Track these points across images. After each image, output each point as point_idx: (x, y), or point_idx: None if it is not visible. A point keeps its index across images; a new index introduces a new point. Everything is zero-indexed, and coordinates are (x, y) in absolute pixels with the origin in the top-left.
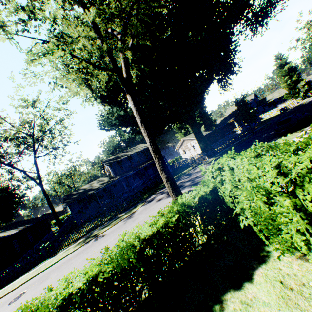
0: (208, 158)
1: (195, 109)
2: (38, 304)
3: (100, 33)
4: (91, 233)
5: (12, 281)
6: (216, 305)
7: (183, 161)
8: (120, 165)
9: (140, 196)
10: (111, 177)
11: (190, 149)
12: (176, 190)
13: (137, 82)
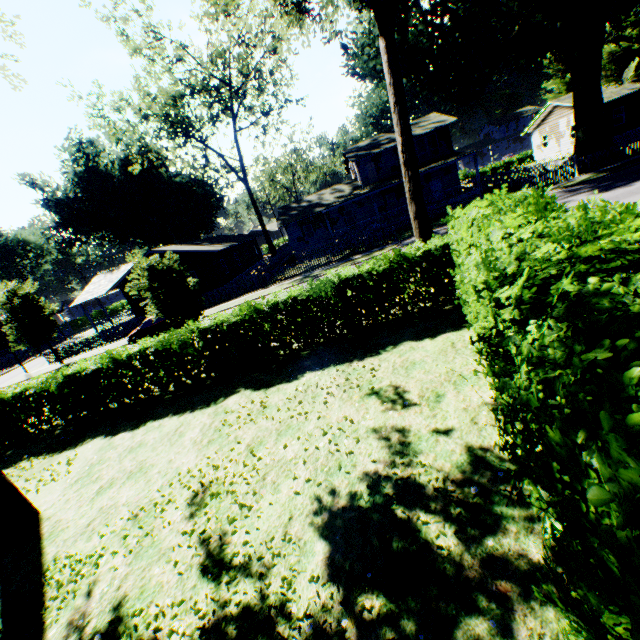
0: (582, 172)
1: (601, 19)
2: (256, 303)
3: None
4: (311, 273)
5: (225, 302)
6: (391, 346)
7: (519, 171)
8: (376, 165)
9: (395, 233)
10: (357, 187)
11: (562, 138)
12: (425, 236)
13: None
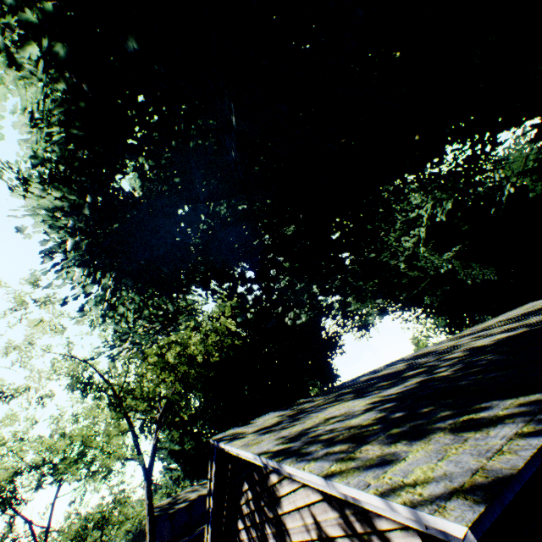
0: None
1: None
2: None
3: (134, 432)
4: None
5: None
6: None
7: None
8: (172, 522)
9: None
10: None
11: None
12: None
13: (201, 407)
